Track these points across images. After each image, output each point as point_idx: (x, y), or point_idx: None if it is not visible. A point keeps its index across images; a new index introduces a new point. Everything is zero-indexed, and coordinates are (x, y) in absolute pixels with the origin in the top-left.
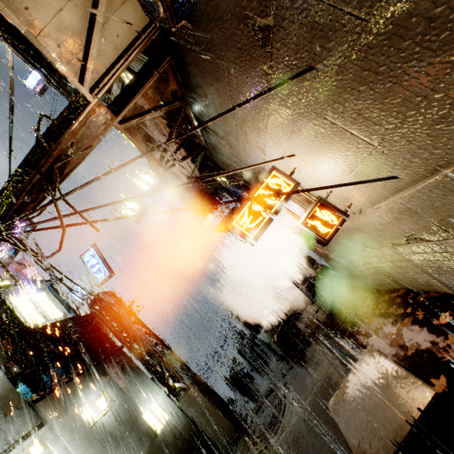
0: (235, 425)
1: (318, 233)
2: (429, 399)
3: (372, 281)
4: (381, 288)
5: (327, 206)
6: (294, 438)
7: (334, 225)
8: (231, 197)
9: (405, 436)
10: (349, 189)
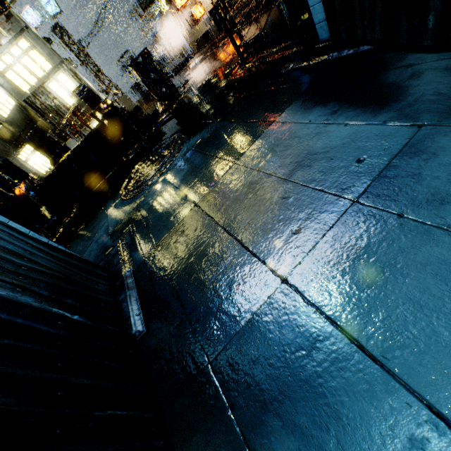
0: None
1: (198, 15)
2: (208, 29)
3: None
4: None
5: (201, 7)
6: None
7: (202, 14)
8: None
9: (205, 32)
10: (208, 3)
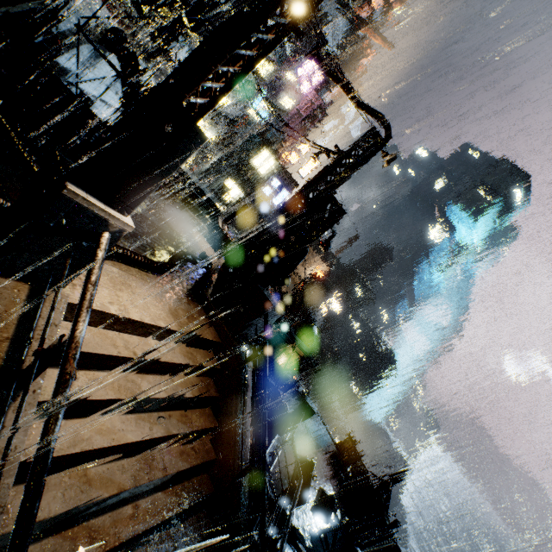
0: None
1: None
2: None
3: None
4: None
5: None
6: None
7: None
8: None
9: None
10: None
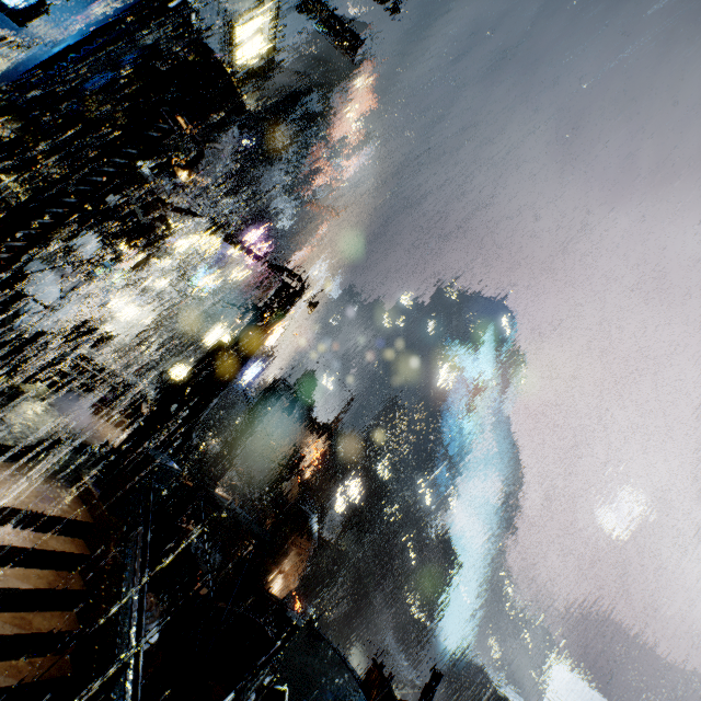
0: None
1: None
2: None
3: None
4: None
5: None
6: None
7: None
8: None
9: None
10: None
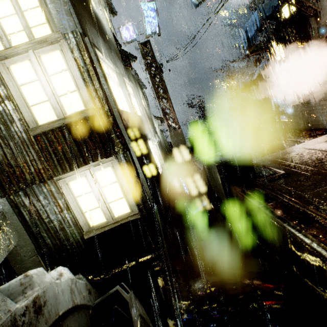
0: (191, 158)
1: None
2: None
3: (320, 122)
4: (321, 127)
5: None
6: (253, 156)
7: None
8: (266, 34)
9: None
10: None
